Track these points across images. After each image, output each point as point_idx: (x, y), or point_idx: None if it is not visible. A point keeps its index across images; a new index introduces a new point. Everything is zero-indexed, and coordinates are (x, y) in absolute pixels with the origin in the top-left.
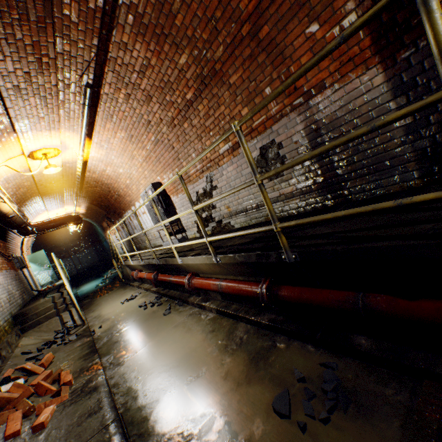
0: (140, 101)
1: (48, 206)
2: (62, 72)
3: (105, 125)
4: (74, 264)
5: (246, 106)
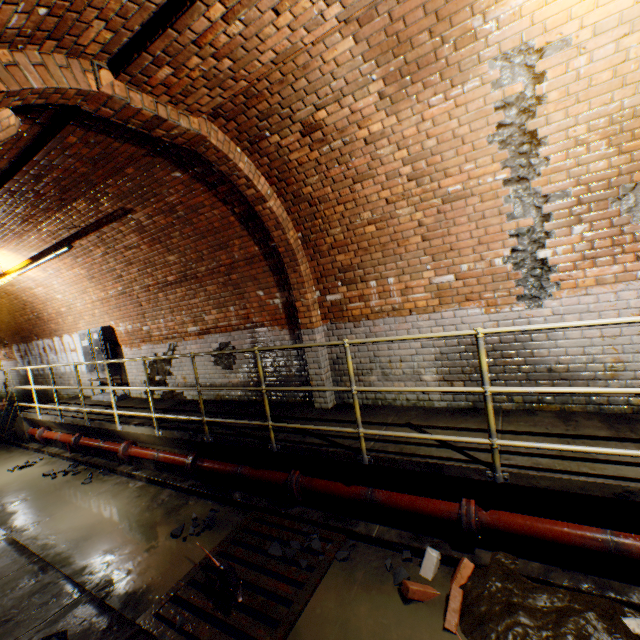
0: (119, 261)
1: None
2: (42, 223)
3: (64, 259)
4: None
5: (216, 309)
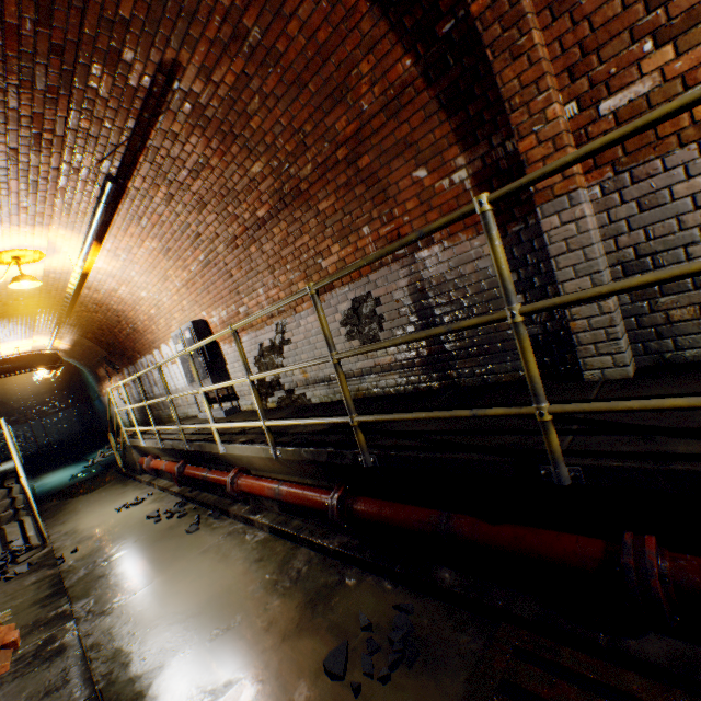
0: (188, 206)
1: (3, 334)
2: (71, 152)
3: (127, 228)
4: (33, 436)
5: (337, 242)
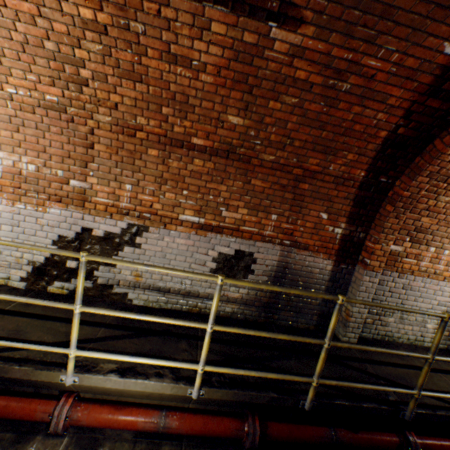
0: (111, 58)
1: None
2: None
3: None
4: None
5: (248, 208)
